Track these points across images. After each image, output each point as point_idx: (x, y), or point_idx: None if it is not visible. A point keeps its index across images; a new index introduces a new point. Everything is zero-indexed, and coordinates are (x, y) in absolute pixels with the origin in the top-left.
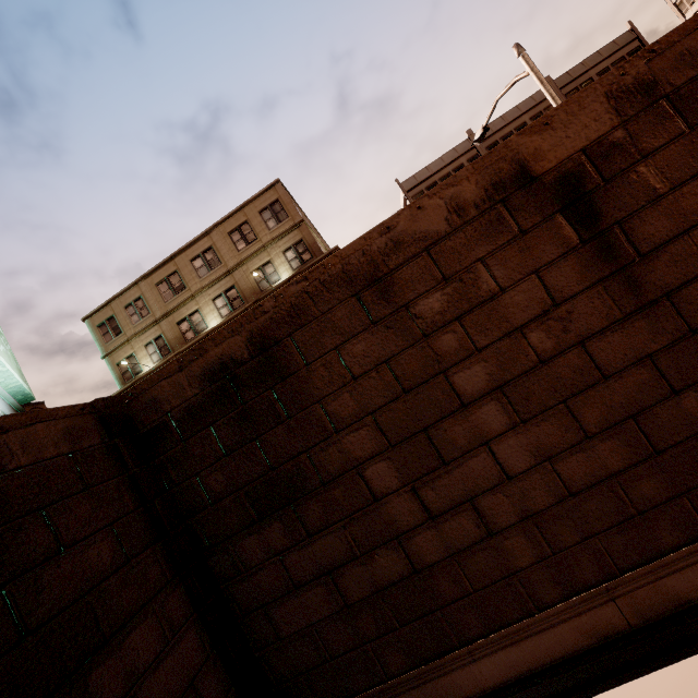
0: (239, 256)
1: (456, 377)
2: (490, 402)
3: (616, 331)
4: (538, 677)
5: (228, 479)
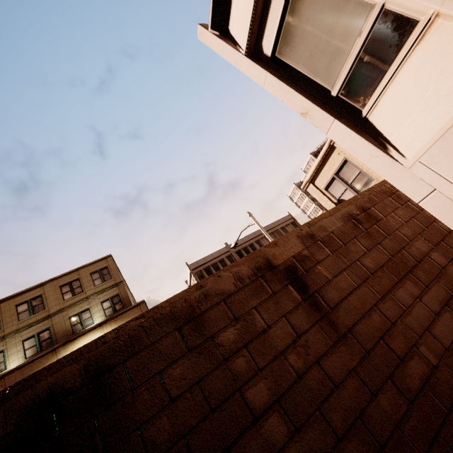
0: (63, 304)
1: (248, 393)
2: (273, 414)
3: (333, 353)
4: None
5: None
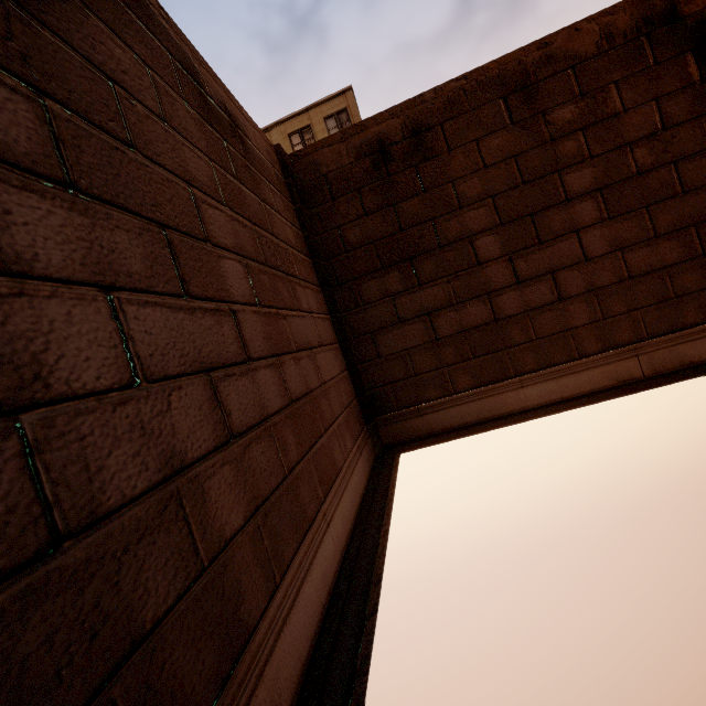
0: None
1: (567, 177)
2: (589, 200)
3: (705, 156)
4: (566, 403)
5: (364, 234)
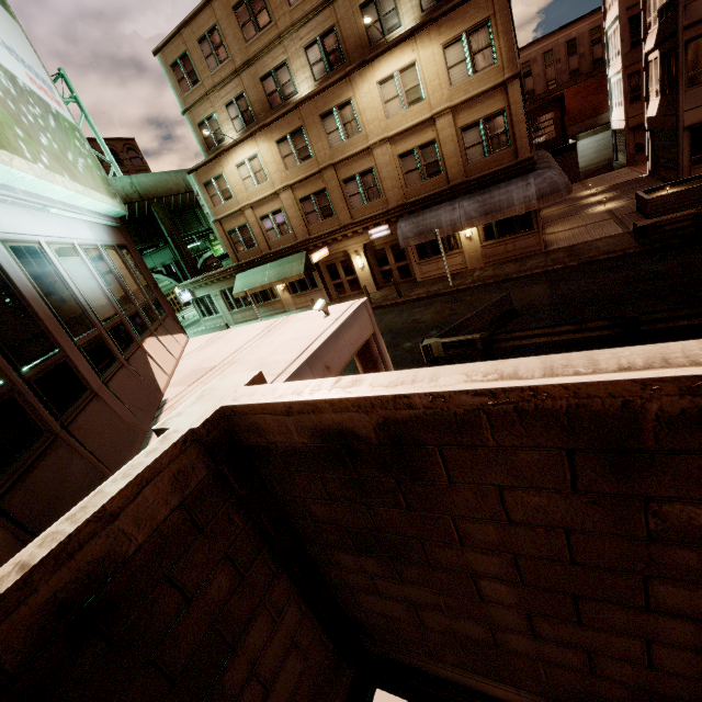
0: None
1: (660, 587)
2: (689, 624)
3: None
4: None
5: (331, 515)
